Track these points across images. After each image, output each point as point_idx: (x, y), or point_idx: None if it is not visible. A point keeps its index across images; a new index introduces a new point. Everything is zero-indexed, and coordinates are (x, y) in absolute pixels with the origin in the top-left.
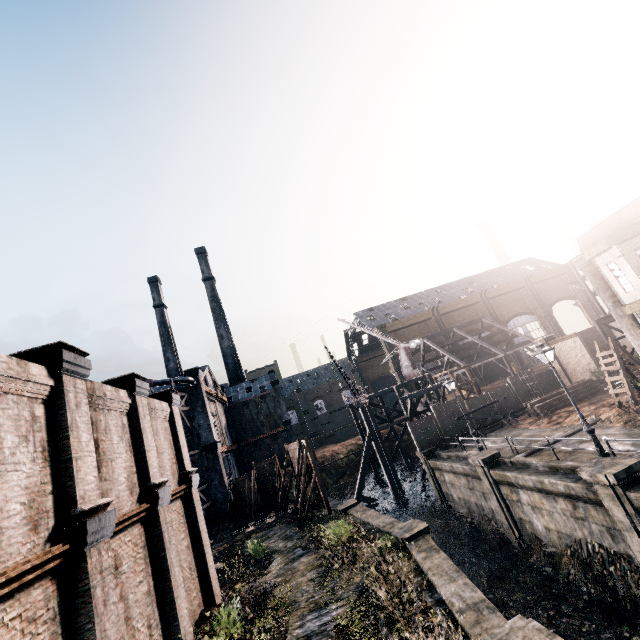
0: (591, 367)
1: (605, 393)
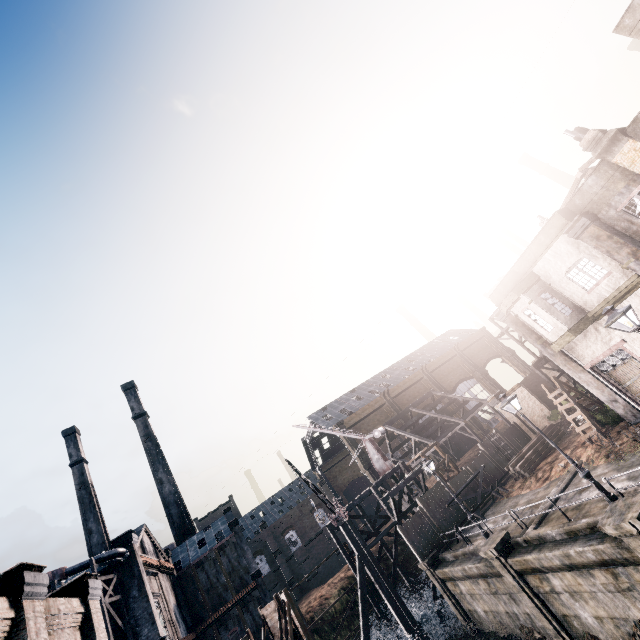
0: (545, 412)
1: (570, 434)
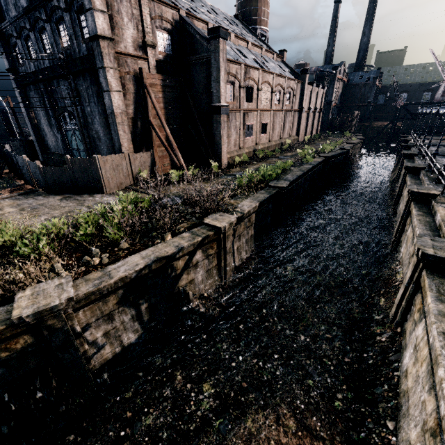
0: None
1: None
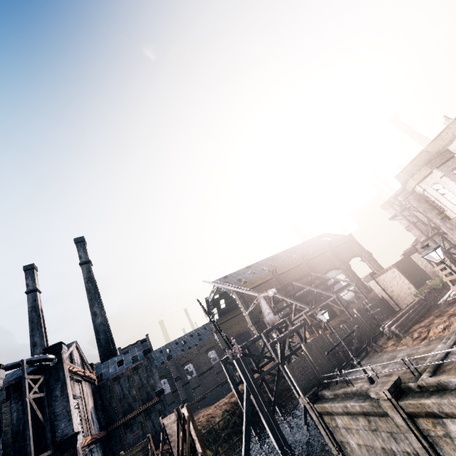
0: (412, 290)
1: (439, 307)
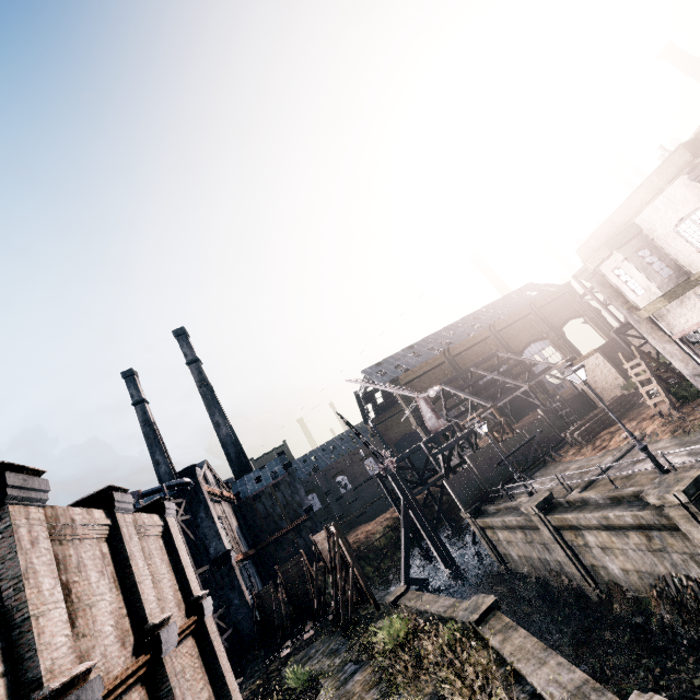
0: (619, 382)
1: (641, 406)
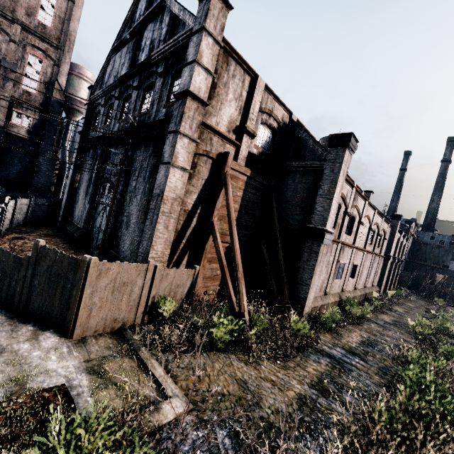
0: None
1: None
